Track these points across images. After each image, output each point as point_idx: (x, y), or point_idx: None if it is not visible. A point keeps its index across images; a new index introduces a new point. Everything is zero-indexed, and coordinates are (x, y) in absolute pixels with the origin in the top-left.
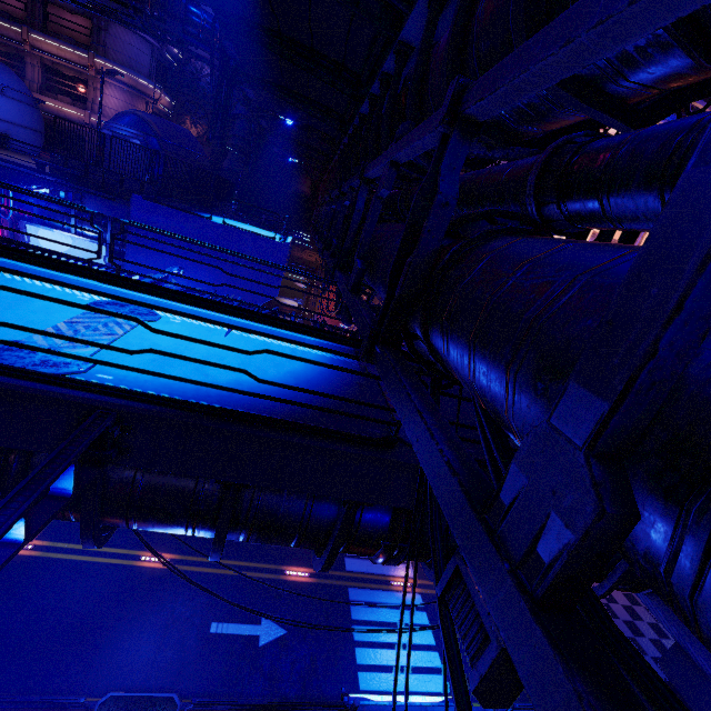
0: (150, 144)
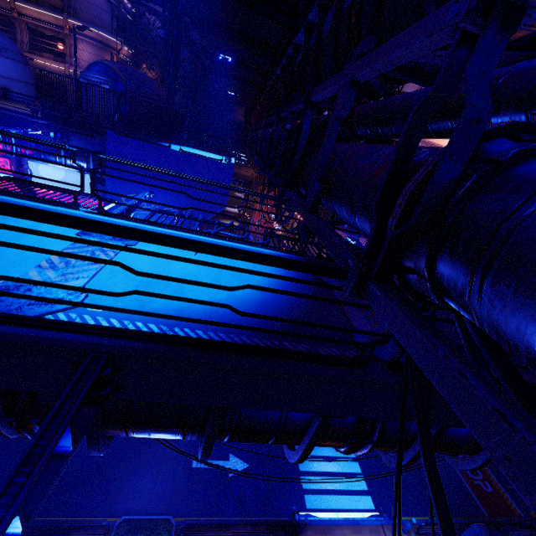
0: (117, 88)
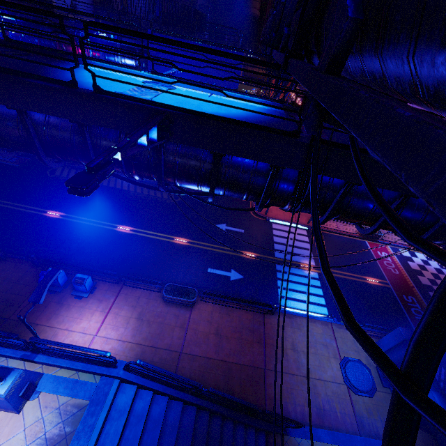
0: None
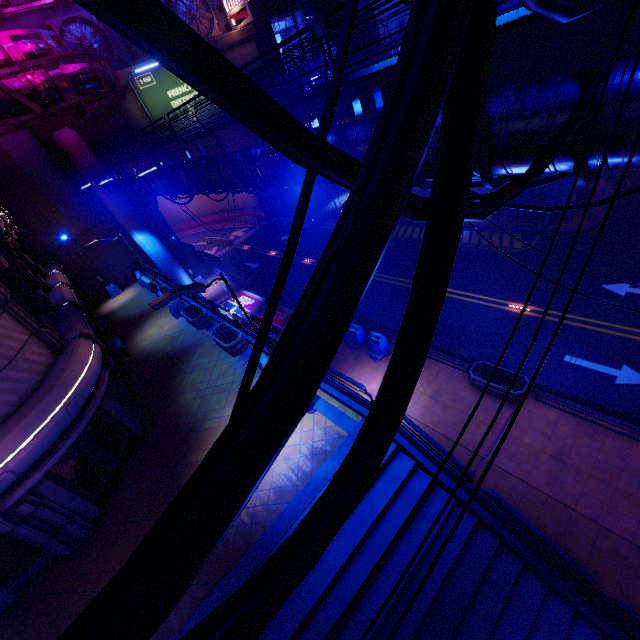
0: None
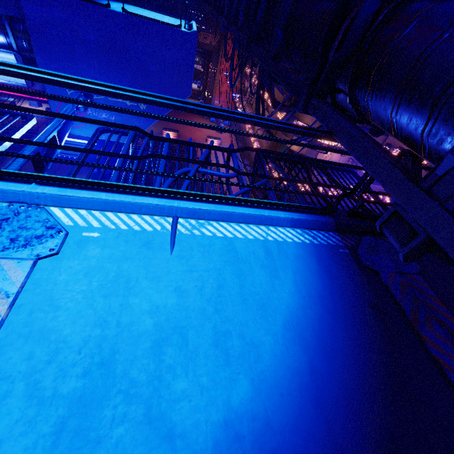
0: None
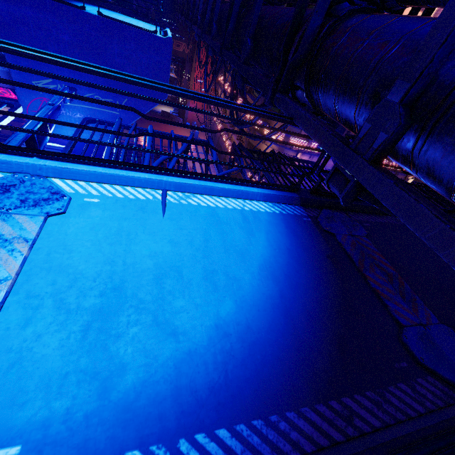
0: None
